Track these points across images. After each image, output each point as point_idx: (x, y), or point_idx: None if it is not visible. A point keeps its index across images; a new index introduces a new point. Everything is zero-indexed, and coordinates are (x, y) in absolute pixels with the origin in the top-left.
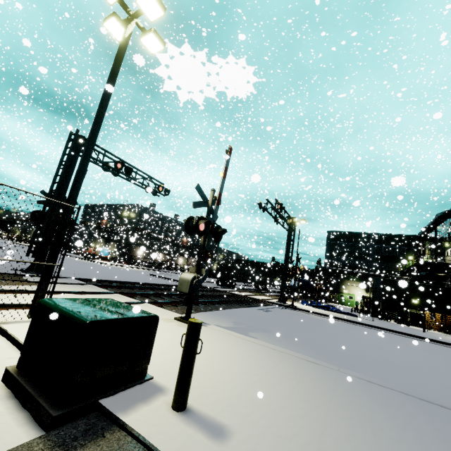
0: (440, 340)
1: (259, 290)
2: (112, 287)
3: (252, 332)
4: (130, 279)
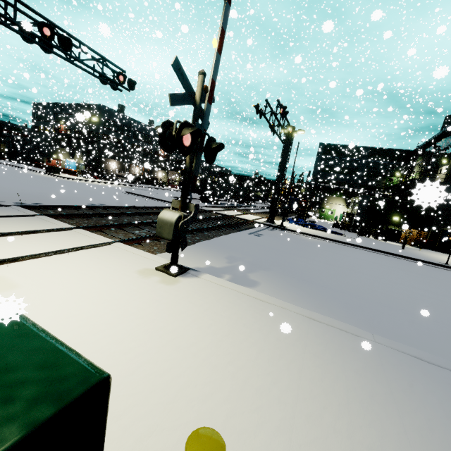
0: (421, 259)
1: (244, 207)
2: (74, 217)
3: (251, 272)
4: (102, 200)
